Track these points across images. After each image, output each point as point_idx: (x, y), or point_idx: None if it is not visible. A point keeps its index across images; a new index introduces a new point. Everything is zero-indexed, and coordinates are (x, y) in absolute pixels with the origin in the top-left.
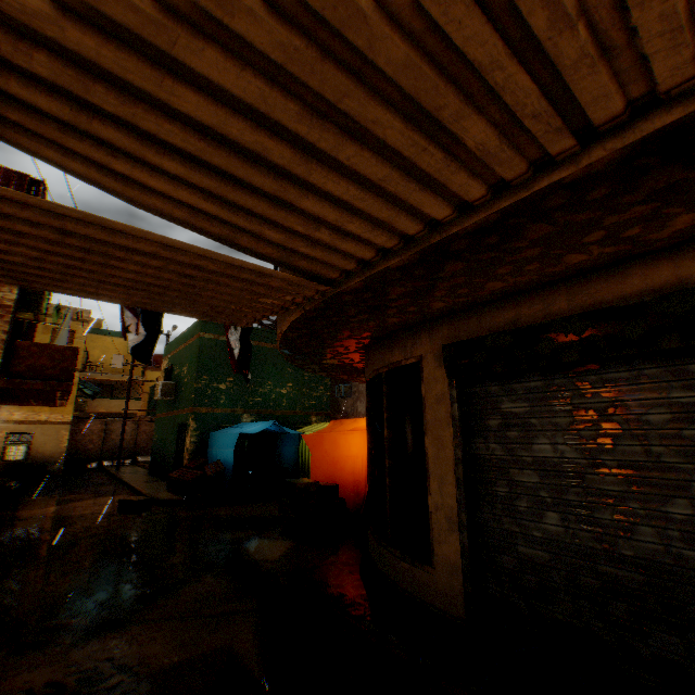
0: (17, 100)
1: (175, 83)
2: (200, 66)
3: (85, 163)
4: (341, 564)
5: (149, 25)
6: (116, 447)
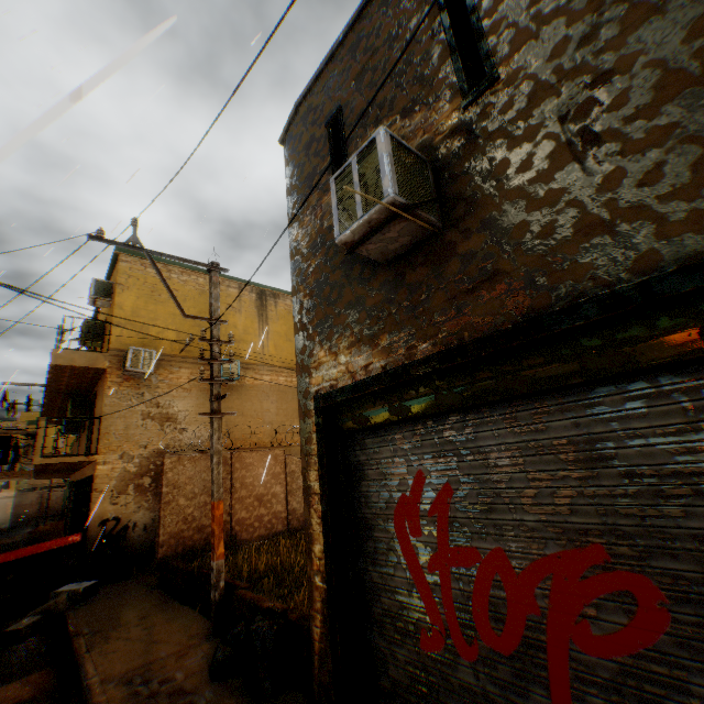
0: None
1: None
2: None
3: None
4: None
5: None
6: (51, 509)
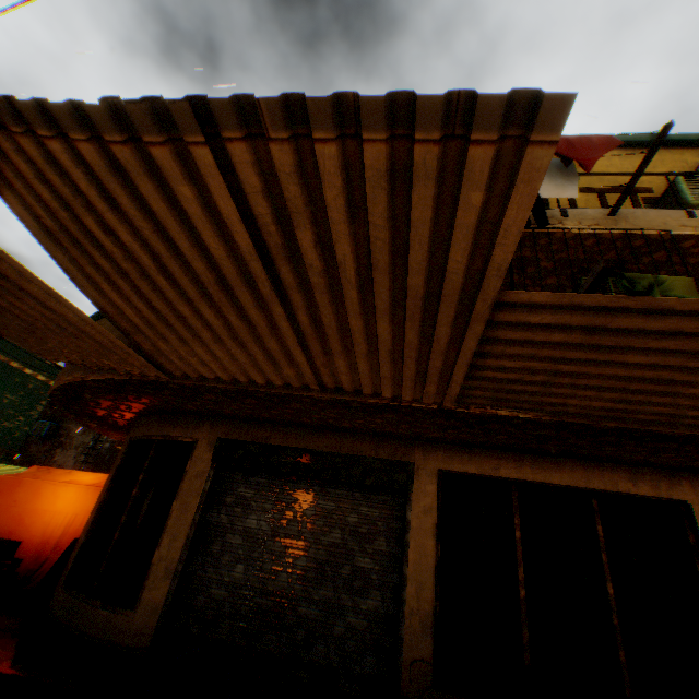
0: (83, 245)
1: (186, 303)
2: (204, 310)
3: (80, 268)
4: (3, 628)
5: (197, 297)
6: None
